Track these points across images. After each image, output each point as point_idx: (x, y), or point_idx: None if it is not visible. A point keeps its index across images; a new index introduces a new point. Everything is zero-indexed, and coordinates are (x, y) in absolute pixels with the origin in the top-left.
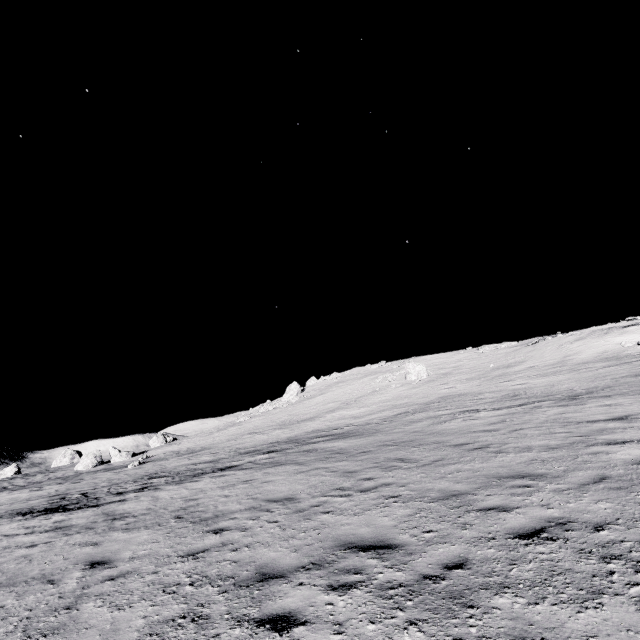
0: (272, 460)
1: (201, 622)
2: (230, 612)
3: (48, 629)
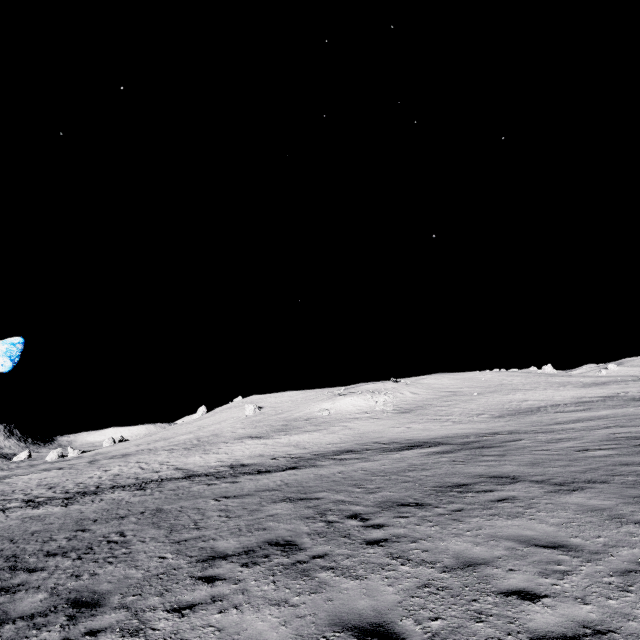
0: (76, 466)
1: None
2: None
3: None
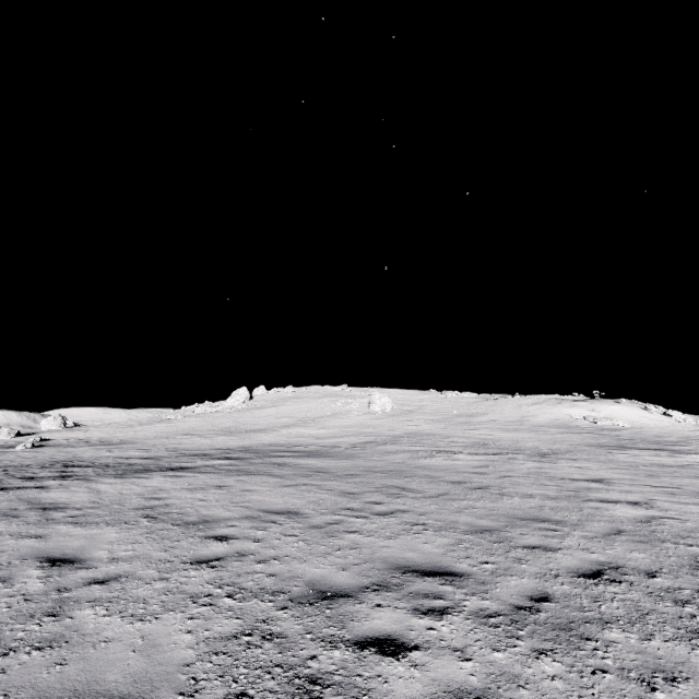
0: (238, 468)
1: (278, 641)
2: (310, 631)
3: (38, 640)
